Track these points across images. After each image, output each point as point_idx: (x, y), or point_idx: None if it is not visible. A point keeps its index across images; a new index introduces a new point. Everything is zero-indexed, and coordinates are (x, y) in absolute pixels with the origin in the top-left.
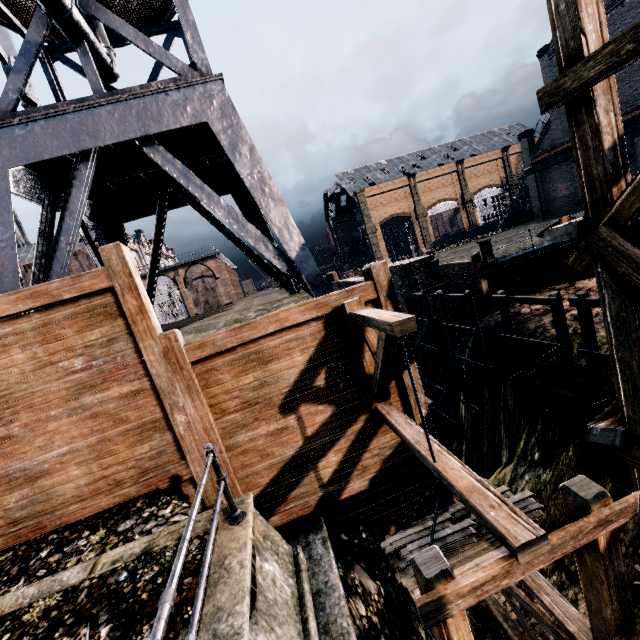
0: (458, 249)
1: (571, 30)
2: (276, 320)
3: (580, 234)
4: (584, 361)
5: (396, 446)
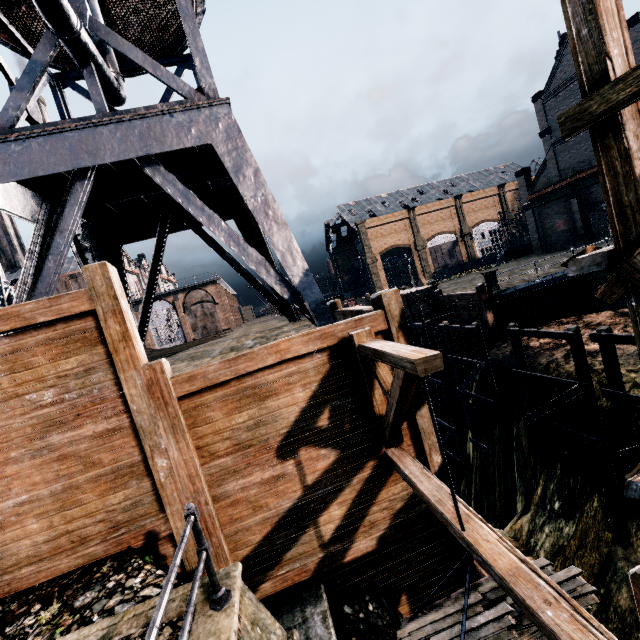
0: (459, 280)
1: (595, 55)
2: (276, 351)
3: (610, 264)
4: (605, 401)
5: (408, 498)
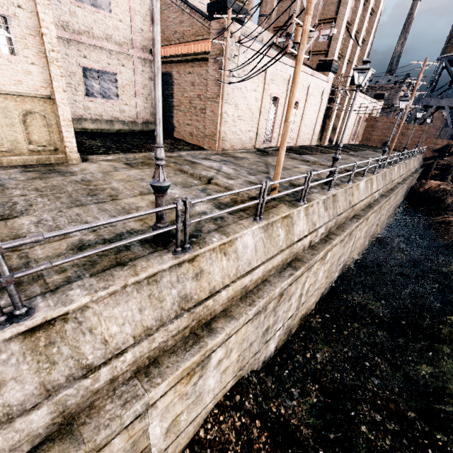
0: None
1: None
2: (441, 140)
3: None
4: None
5: (442, 164)
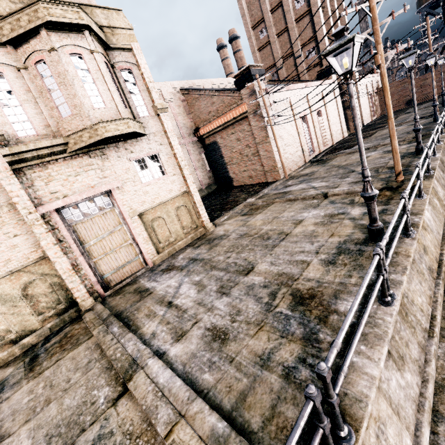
0: None
1: None
2: None
3: None
4: None
5: None
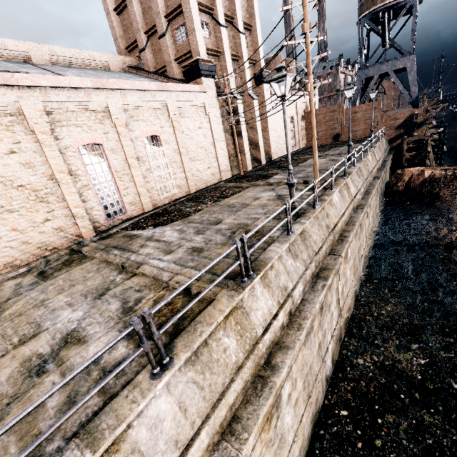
0: None
1: None
2: (401, 113)
3: None
4: None
5: (415, 141)
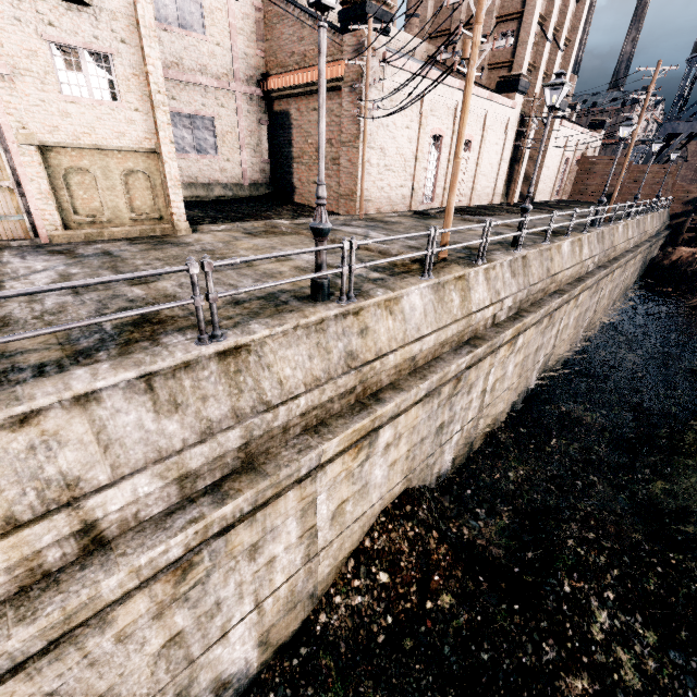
0: None
1: None
2: None
3: None
4: None
5: None
